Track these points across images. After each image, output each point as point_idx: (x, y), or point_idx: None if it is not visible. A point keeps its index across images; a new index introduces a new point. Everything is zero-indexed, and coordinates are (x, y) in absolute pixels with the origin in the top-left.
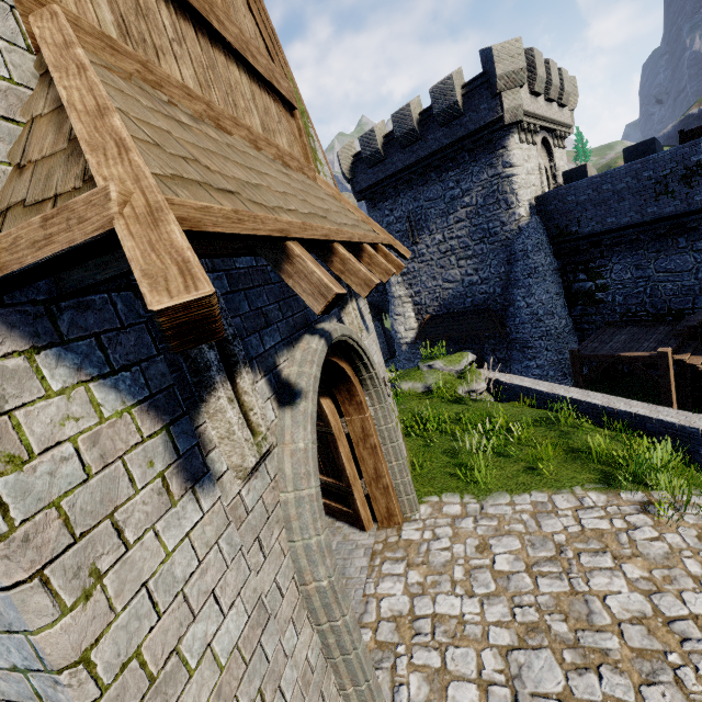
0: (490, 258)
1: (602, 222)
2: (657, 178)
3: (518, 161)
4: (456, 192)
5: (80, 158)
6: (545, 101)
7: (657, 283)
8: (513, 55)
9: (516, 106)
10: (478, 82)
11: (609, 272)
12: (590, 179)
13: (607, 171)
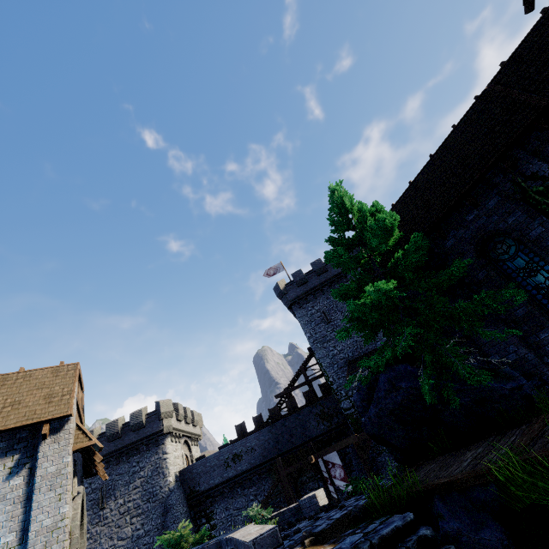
0: (153, 512)
1: (209, 483)
2: (225, 459)
3: (170, 451)
4: (137, 468)
5: (88, 437)
6: (185, 423)
7: (235, 517)
8: (169, 405)
9: (169, 425)
10: (154, 413)
11: (215, 514)
12: (202, 460)
13: (207, 456)
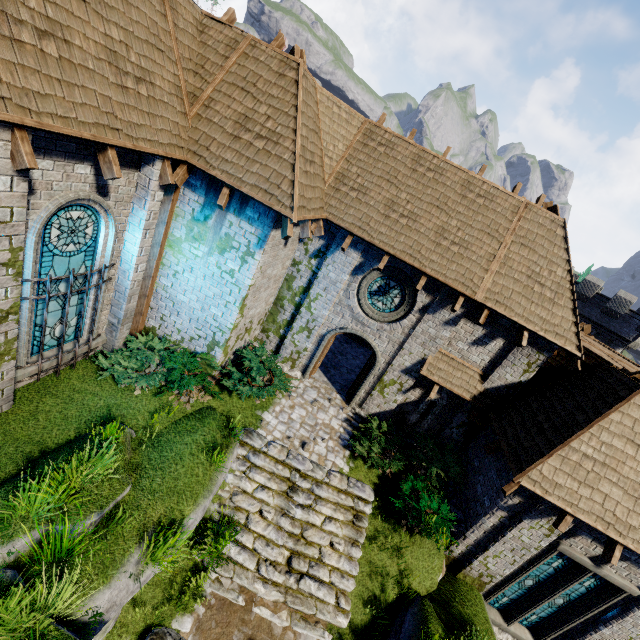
0: None
1: None
2: None
3: None
4: None
5: None
6: None
7: None
8: None
9: (639, 344)
10: (638, 318)
11: None
12: None
13: None
